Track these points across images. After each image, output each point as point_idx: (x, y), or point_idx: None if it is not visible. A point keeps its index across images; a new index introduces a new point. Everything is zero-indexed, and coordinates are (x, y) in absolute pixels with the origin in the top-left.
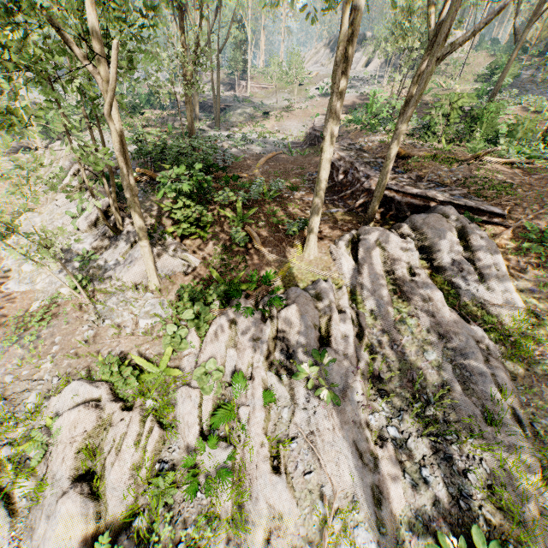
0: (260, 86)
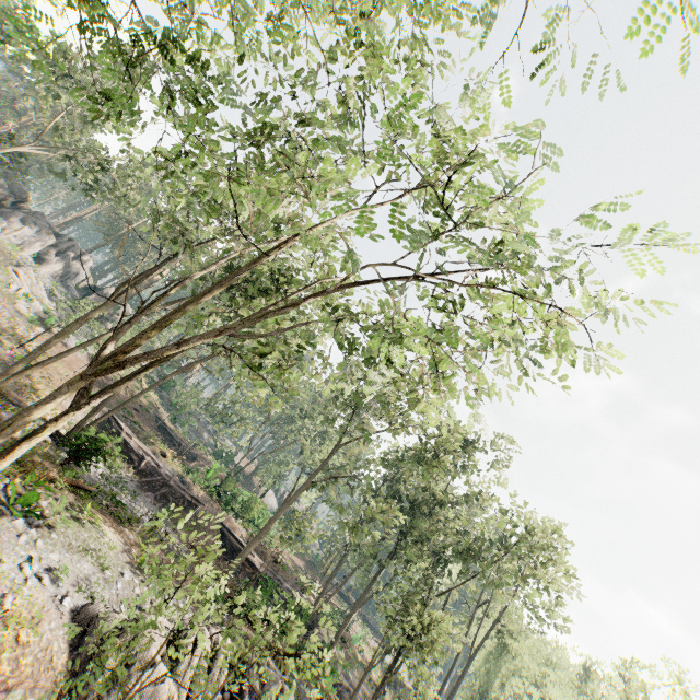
0: None
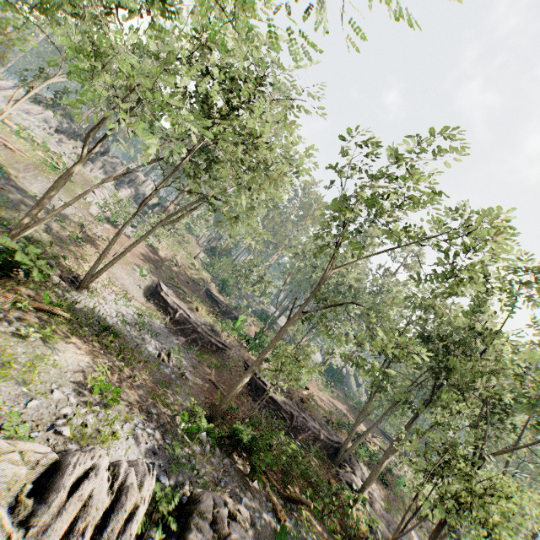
0: (4, 141)
